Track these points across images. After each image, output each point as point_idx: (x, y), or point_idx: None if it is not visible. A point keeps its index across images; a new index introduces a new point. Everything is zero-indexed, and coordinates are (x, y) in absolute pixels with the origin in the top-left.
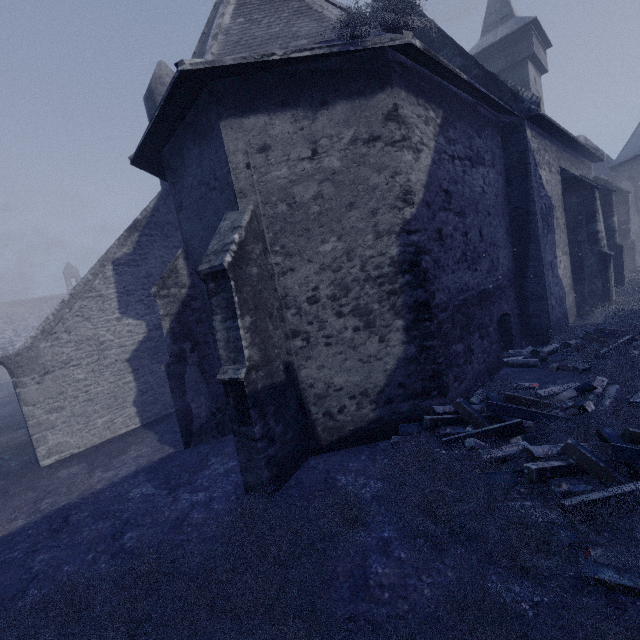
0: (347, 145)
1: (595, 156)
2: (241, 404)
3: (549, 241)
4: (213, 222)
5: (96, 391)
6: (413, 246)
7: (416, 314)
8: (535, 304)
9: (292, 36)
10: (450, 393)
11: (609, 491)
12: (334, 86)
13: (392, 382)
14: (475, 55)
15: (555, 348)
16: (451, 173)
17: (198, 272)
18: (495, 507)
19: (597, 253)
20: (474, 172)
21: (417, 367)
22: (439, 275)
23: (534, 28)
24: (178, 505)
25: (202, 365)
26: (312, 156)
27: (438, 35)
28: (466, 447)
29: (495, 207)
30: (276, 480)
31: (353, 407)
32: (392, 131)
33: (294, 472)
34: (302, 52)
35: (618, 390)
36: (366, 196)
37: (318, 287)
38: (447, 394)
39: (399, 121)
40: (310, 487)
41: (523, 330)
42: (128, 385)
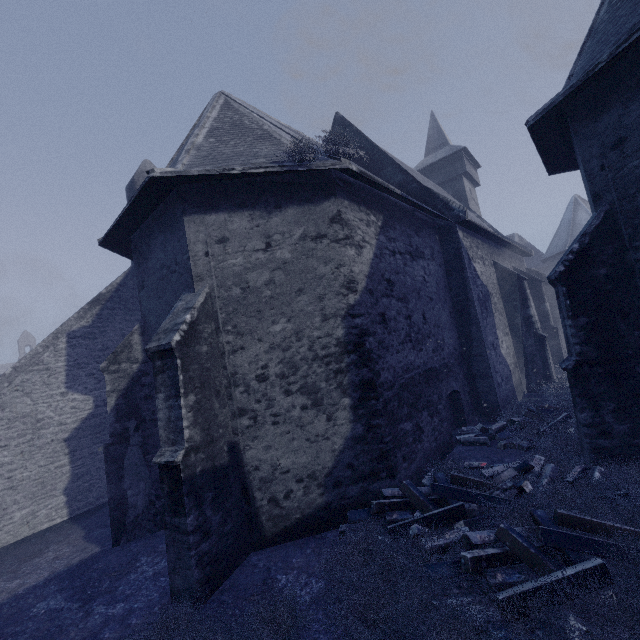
0: (297, 240)
1: (524, 252)
2: (175, 491)
3: (489, 323)
4: (171, 301)
5: (21, 477)
6: (357, 328)
7: (362, 392)
8: (482, 381)
9: (253, 155)
10: (399, 474)
11: (539, 580)
12: (287, 194)
13: (340, 463)
14: (421, 169)
15: (502, 425)
16: (393, 265)
17: (146, 350)
18: (434, 605)
19: (534, 334)
20: (415, 264)
21: (365, 447)
22: (384, 355)
23: (465, 154)
24: (89, 622)
25: (146, 445)
26: (266, 248)
27: (383, 157)
28: (410, 535)
29: (437, 293)
30: (208, 583)
31: (300, 491)
32: (336, 231)
33: (231, 572)
34: (258, 169)
35: (553, 469)
36: (314, 283)
37: (267, 365)
38: (396, 475)
39: (342, 223)
40: (246, 590)
41: (475, 407)
42: (61, 469)
